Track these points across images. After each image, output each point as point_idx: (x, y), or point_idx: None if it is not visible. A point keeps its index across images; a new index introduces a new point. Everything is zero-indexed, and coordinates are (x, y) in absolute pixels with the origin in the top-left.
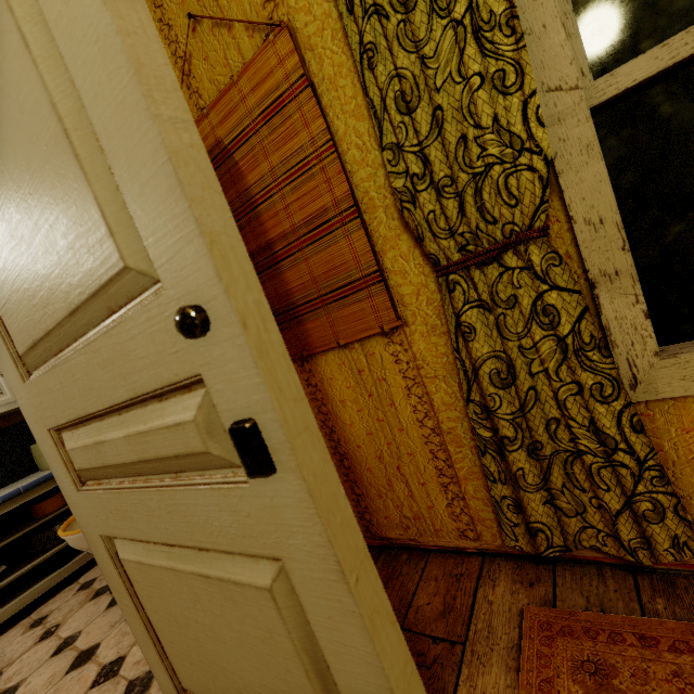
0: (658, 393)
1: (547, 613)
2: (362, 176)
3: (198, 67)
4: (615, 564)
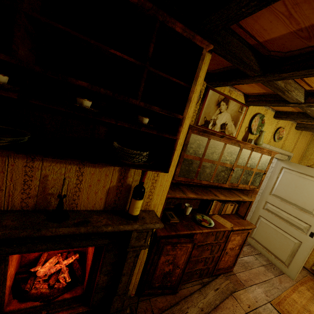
0: None
1: (312, 278)
2: None
3: None
4: None
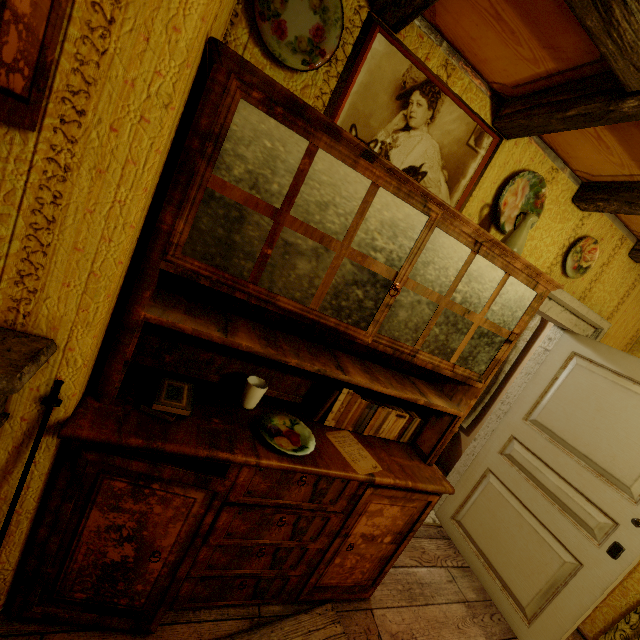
0: None
1: None
2: None
3: None
4: None
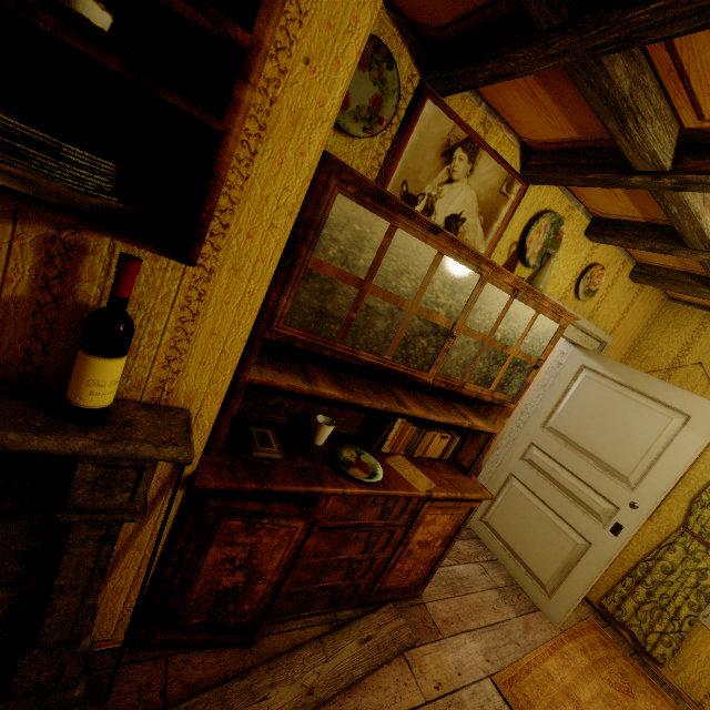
0: (709, 625)
1: (598, 625)
2: (695, 474)
3: (681, 372)
4: (631, 645)
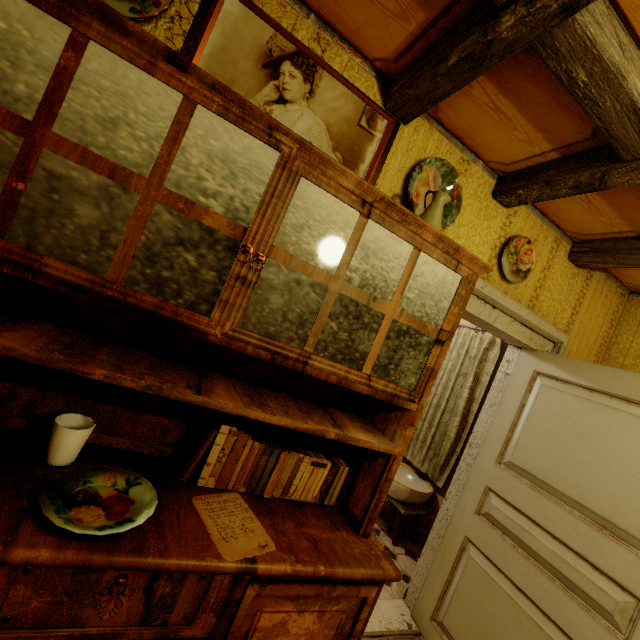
0: None
1: None
2: None
3: None
4: None
